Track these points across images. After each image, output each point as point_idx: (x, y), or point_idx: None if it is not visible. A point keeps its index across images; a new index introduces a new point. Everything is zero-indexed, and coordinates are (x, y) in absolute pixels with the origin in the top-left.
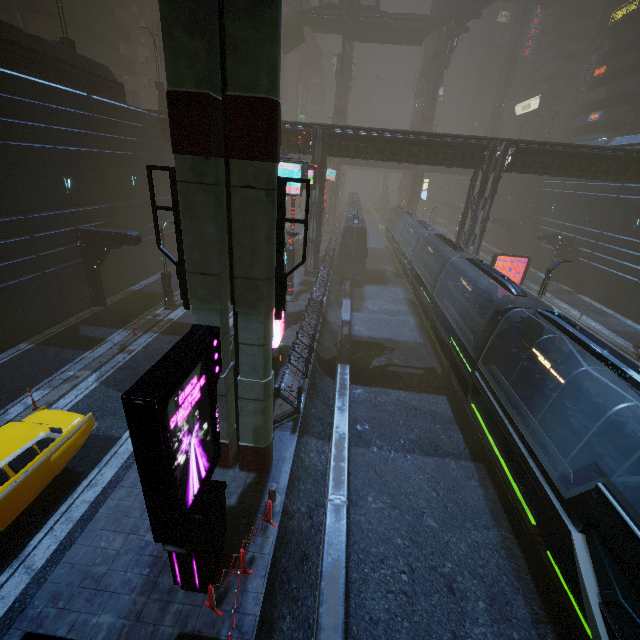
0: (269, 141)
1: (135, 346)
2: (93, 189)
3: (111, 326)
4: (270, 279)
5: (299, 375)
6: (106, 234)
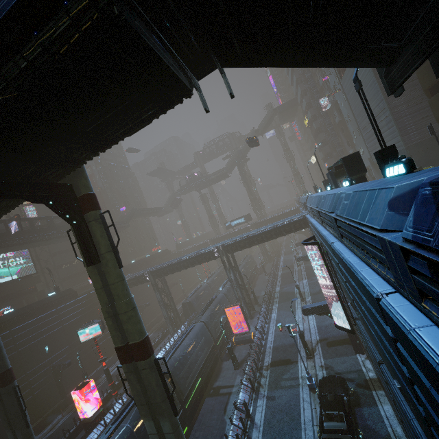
0: (4, 382)
1: (58, 424)
2: (61, 343)
3: (59, 412)
4: (18, 416)
5: (102, 429)
6: (59, 365)
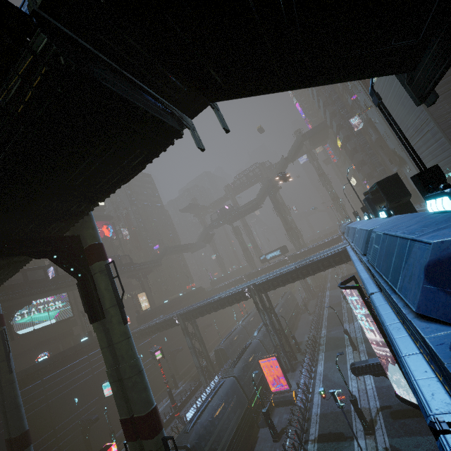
0: (19, 446)
1: None
2: (90, 393)
3: None
4: None
5: None
6: (87, 420)
